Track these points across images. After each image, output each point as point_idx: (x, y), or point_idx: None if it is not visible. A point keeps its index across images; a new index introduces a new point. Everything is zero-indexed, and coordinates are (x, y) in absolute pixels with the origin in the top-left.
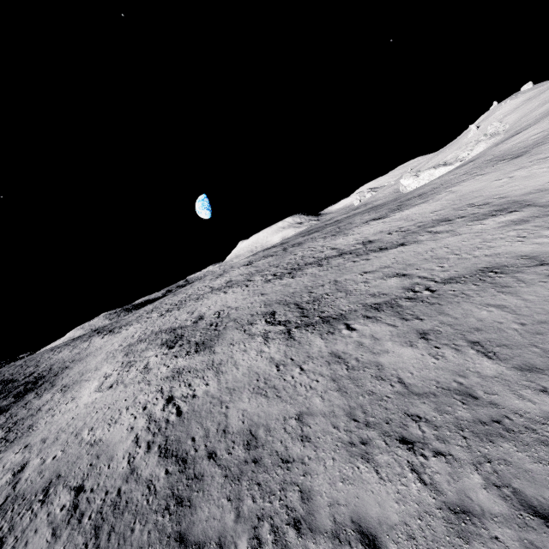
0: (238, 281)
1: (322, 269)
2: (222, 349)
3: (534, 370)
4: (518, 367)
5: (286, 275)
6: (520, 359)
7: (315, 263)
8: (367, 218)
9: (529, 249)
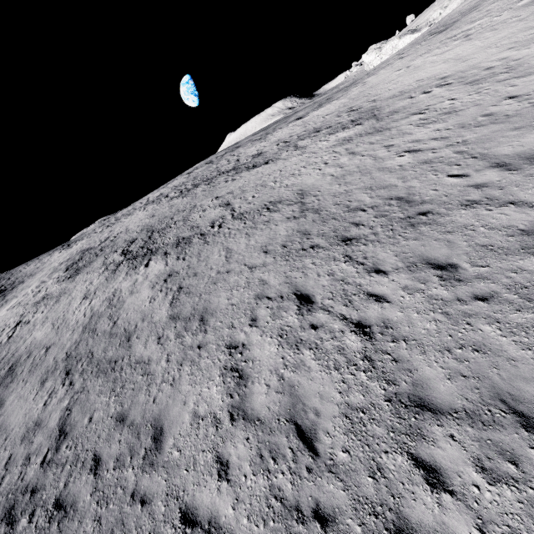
0: (162, 196)
1: (204, 189)
2: (79, 278)
3: (176, 319)
4: (172, 315)
5: (184, 193)
6: (180, 308)
7: (210, 180)
8: (298, 115)
9: (313, 181)
